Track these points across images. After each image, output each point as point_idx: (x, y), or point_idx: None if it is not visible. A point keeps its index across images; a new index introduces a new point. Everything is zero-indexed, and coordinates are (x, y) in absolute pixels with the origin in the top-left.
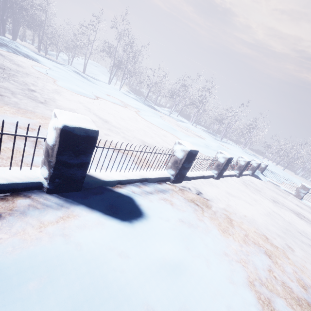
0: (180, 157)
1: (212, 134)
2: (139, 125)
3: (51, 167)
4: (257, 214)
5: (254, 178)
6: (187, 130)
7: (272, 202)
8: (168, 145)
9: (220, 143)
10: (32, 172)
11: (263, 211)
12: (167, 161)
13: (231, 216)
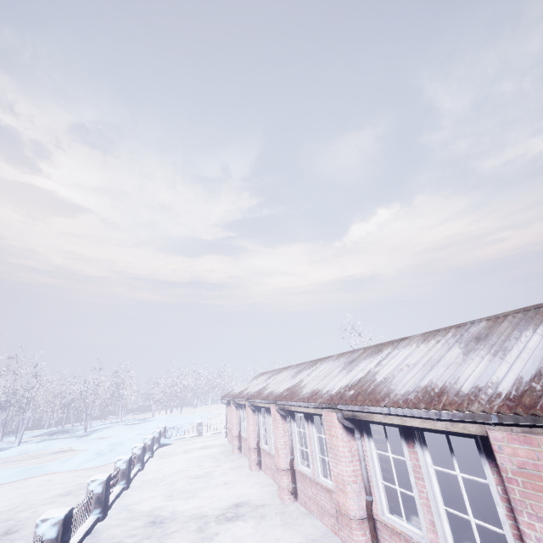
0: (125, 468)
1: (61, 432)
2: (3, 495)
3: (103, 503)
4: (180, 466)
5: (163, 447)
6: (29, 456)
7: (185, 453)
8: (72, 483)
9: (93, 437)
10: (89, 518)
11: (182, 462)
12: (116, 478)
13: (169, 476)
